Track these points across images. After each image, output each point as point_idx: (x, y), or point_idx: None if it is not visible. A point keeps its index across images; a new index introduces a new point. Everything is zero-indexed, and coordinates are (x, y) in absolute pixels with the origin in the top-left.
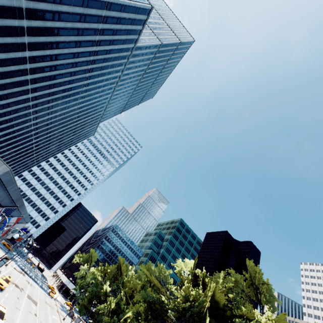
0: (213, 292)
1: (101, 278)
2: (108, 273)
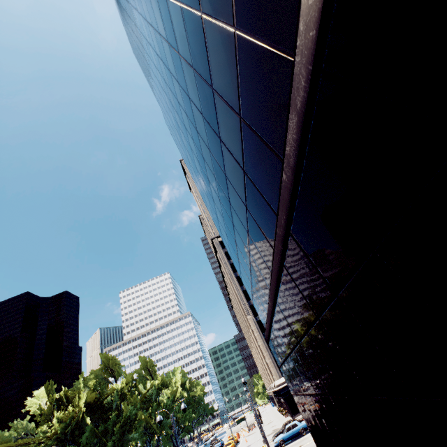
0: (86, 399)
1: None
2: None
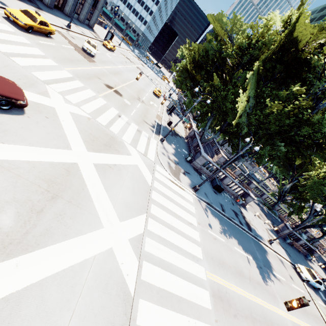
0: (294, 25)
1: None
2: (195, 52)
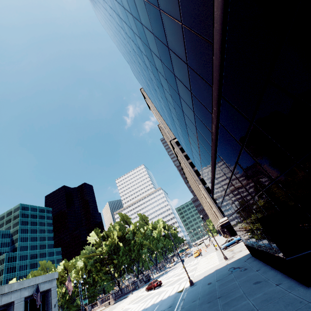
0: (117, 235)
1: None
2: None
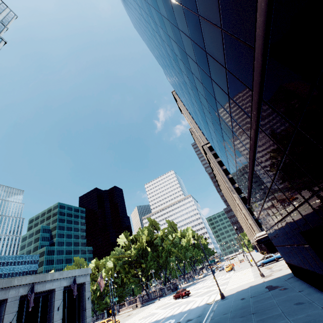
0: (145, 239)
1: None
2: None
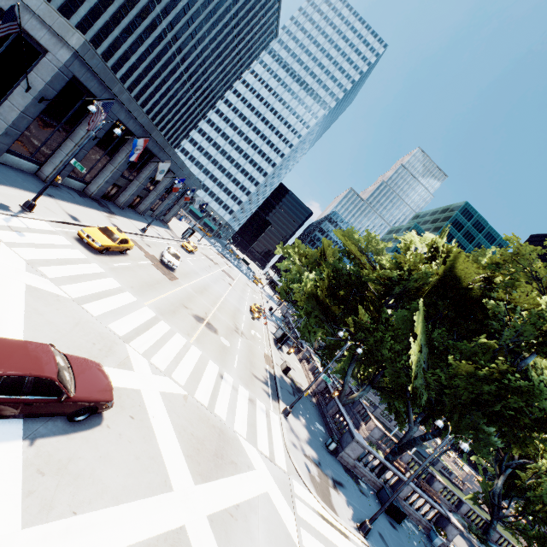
0: (452, 262)
1: (300, 263)
2: (308, 257)
